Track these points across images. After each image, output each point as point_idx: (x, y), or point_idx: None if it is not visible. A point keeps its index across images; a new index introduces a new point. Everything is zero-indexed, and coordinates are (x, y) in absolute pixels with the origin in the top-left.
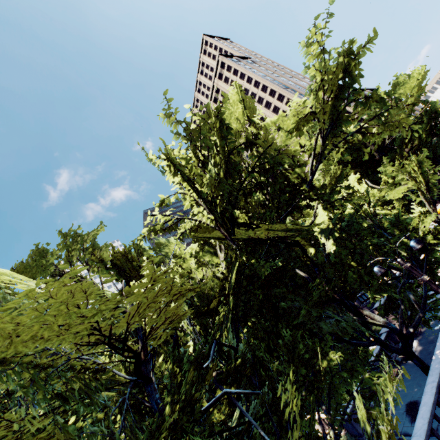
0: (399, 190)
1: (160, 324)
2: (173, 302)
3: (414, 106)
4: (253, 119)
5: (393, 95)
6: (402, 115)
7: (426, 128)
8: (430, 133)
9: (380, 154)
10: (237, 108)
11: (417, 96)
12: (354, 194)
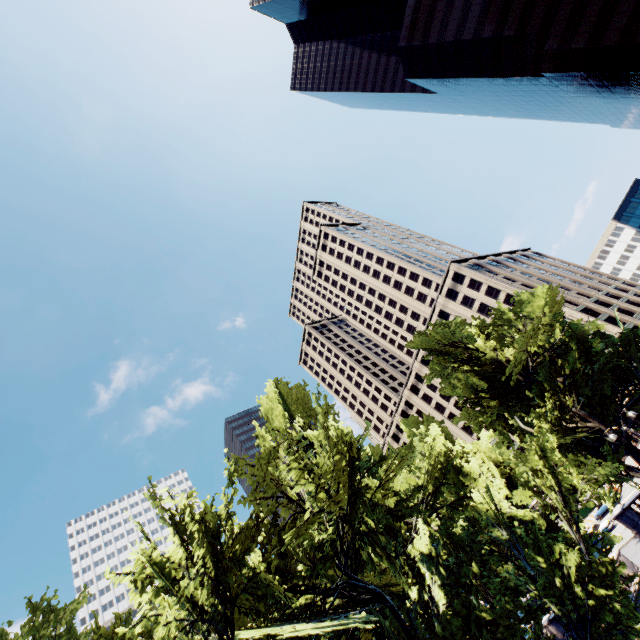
0: (529, 492)
1: None
2: None
3: (551, 326)
4: (295, 426)
5: (519, 312)
6: (539, 335)
7: (576, 354)
8: (584, 359)
9: (527, 380)
10: (278, 409)
11: (550, 316)
12: (462, 500)
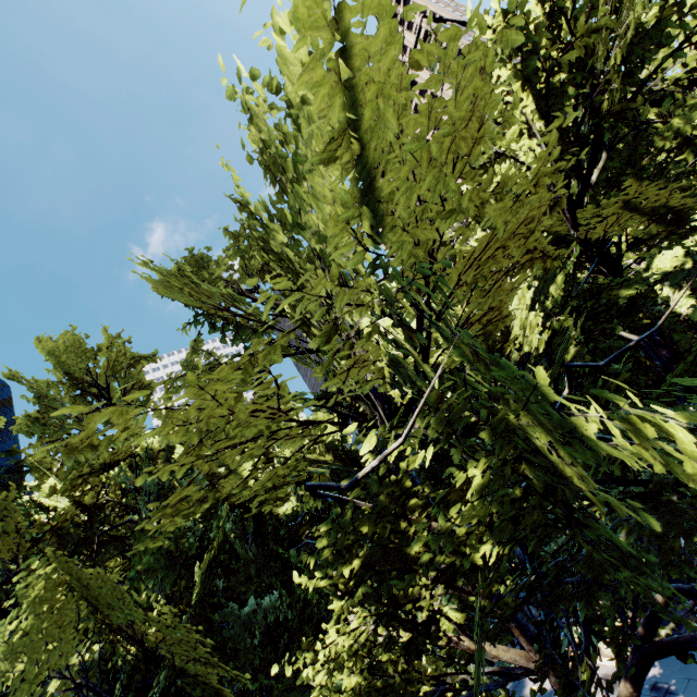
0: None
1: (481, 316)
2: (520, 270)
3: None
4: None
5: None
6: None
7: None
8: None
9: None
10: None
11: None
12: None
